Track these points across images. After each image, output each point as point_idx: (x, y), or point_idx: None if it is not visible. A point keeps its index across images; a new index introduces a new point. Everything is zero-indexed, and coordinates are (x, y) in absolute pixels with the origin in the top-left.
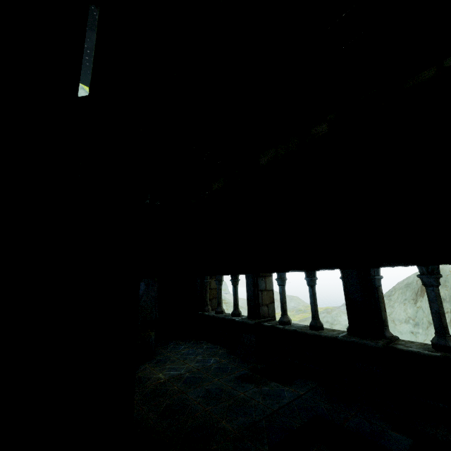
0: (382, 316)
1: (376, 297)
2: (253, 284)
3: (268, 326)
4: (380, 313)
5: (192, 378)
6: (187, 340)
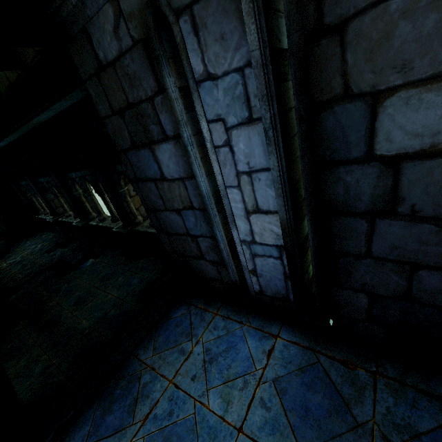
0: (87, 209)
1: (81, 202)
2: (43, 198)
3: (60, 220)
4: (85, 208)
5: (20, 261)
6: (36, 235)
